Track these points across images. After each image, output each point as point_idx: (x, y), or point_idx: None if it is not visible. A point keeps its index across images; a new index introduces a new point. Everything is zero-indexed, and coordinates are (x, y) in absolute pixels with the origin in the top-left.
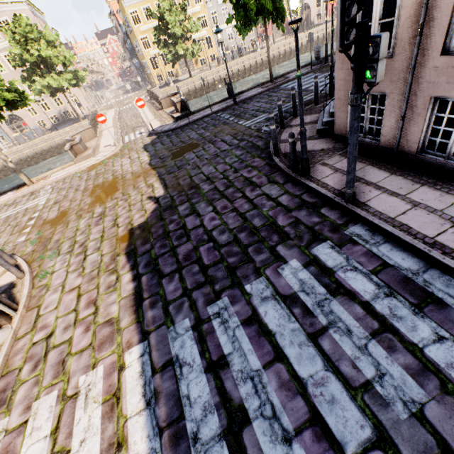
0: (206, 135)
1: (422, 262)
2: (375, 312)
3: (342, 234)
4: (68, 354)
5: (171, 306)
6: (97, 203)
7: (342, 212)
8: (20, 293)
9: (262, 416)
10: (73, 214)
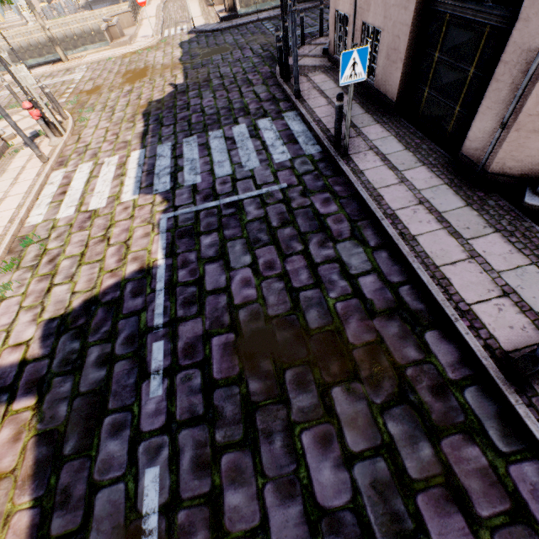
0: (240, 42)
1: (306, 129)
2: (265, 144)
3: (280, 115)
4: (99, 152)
5: (163, 138)
6: (127, 84)
7: (291, 105)
8: (66, 126)
9: (189, 169)
10: (106, 89)
